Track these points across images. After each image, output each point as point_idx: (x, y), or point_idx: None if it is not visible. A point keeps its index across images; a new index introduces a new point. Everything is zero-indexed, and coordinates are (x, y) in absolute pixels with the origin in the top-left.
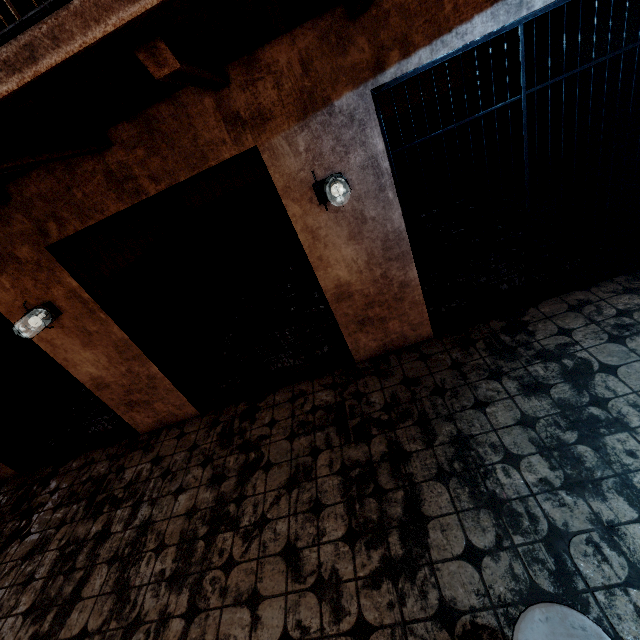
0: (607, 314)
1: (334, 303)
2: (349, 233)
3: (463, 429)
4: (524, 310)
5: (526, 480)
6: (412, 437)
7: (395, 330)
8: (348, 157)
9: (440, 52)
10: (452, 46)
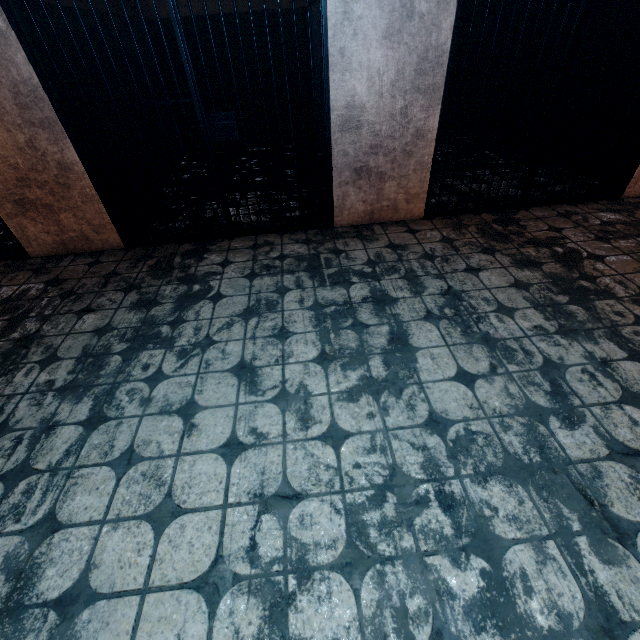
0: (270, 256)
1: None
2: None
3: (43, 330)
4: (220, 240)
5: (36, 380)
6: None
7: (72, 226)
8: None
9: None
10: None
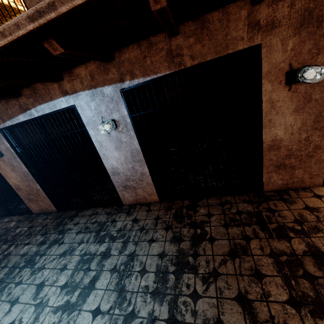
0: (92, 221)
1: (17, 190)
2: (11, 169)
3: (13, 251)
4: (84, 210)
5: None
6: (3, 249)
7: (42, 205)
8: (0, 146)
9: (14, 123)
10: (16, 122)
